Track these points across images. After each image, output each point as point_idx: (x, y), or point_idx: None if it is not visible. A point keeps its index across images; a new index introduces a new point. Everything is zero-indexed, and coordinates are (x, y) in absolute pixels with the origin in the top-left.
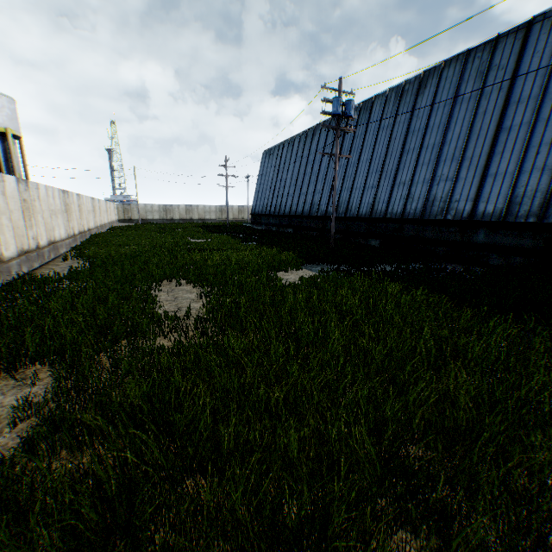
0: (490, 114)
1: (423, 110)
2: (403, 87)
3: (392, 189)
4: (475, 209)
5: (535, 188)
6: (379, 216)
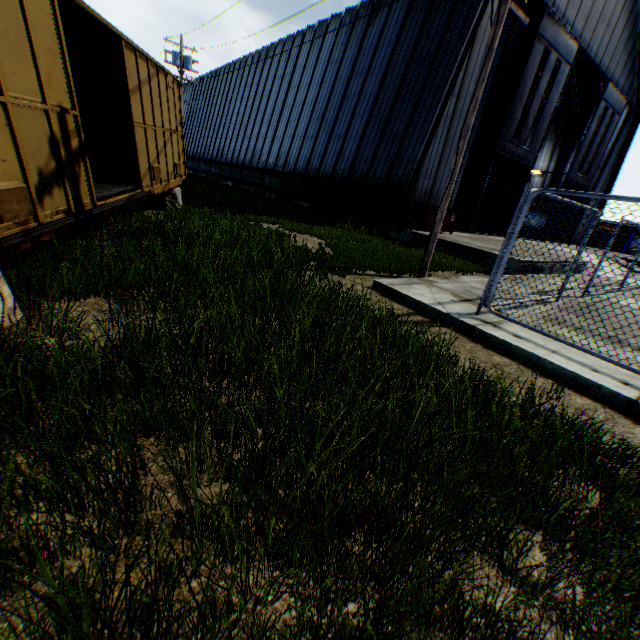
0: (284, 93)
1: (264, 79)
2: (260, 54)
3: (243, 141)
4: (268, 161)
5: (286, 150)
6: (235, 162)
